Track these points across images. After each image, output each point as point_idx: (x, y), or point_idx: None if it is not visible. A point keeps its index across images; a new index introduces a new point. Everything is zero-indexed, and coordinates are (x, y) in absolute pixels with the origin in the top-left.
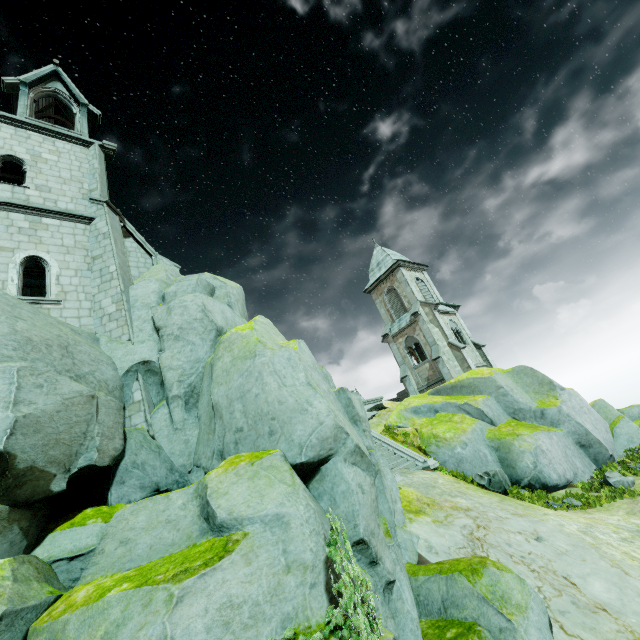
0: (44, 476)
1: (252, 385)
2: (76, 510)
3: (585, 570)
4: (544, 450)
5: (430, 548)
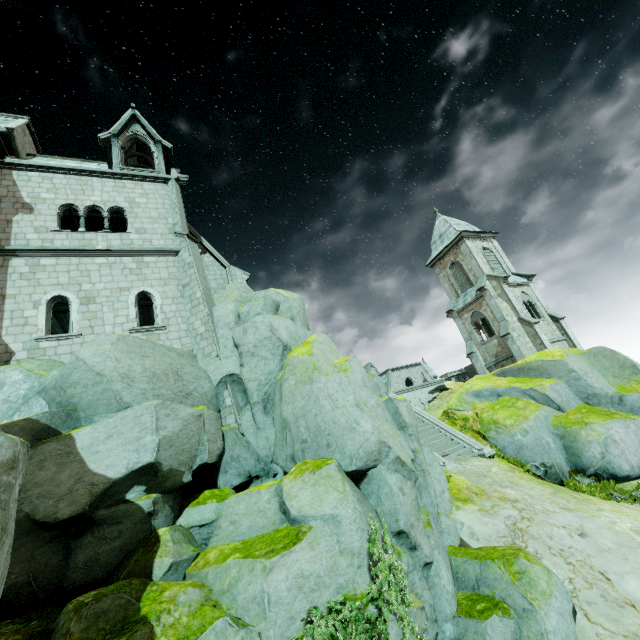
0: (178, 473)
1: (312, 407)
2: (199, 491)
3: (624, 568)
4: (616, 440)
5: (472, 534)
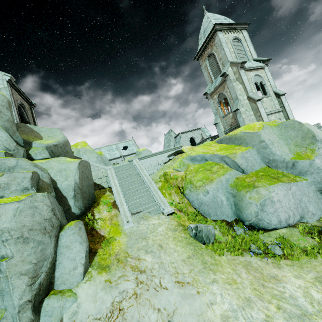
0: None
1: None
2: None
3: None
4: (274, 201)
5: (74, 314)
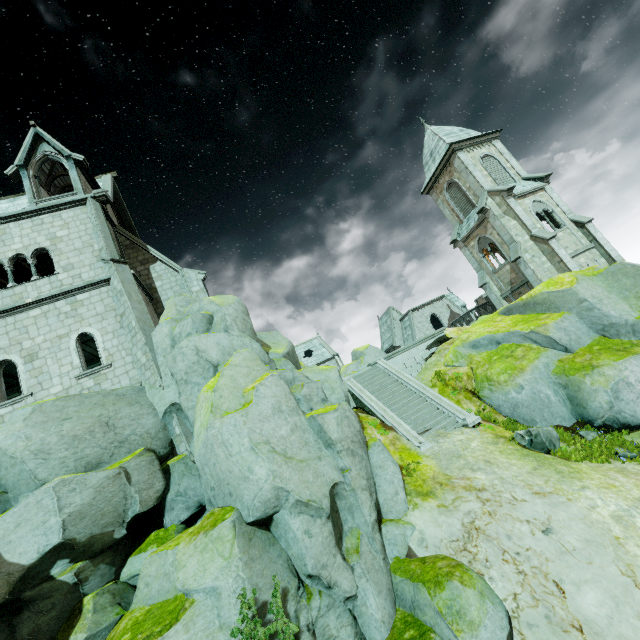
0: (105, 535)
1: (210, 455)
2: (146, 534)
3: (585, 576)
4: (631, 382)
5: (422, 541)
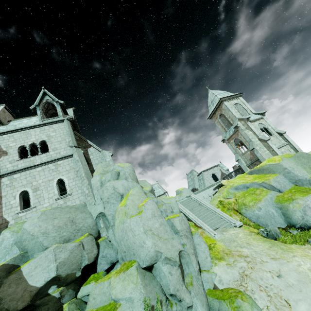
0: (72, 274)
1: (124, 235)
2: (88, 276)
3: (299, 297)
4: (310, 207)
5: (220, 281)
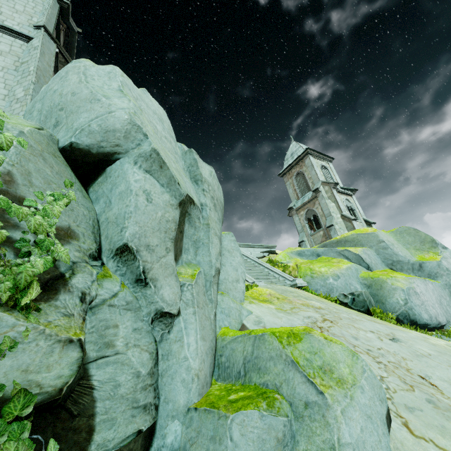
0: None
1: (55, 83)
2: None
3: None
4: (417, 292)
5: (259, 322)
